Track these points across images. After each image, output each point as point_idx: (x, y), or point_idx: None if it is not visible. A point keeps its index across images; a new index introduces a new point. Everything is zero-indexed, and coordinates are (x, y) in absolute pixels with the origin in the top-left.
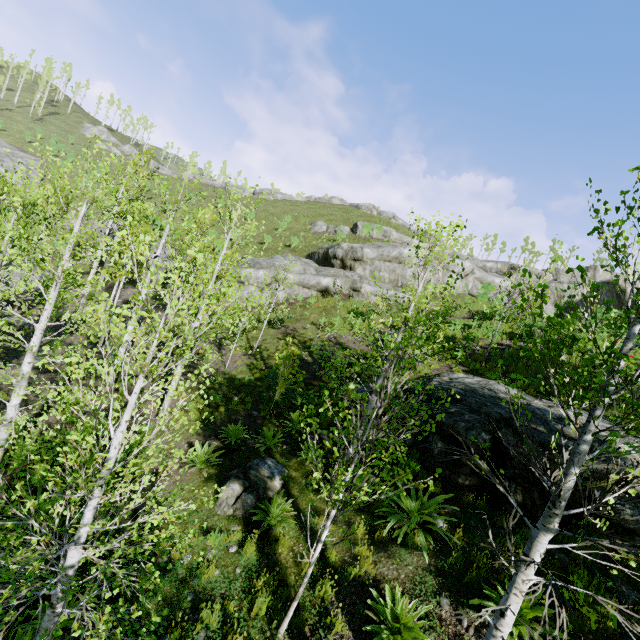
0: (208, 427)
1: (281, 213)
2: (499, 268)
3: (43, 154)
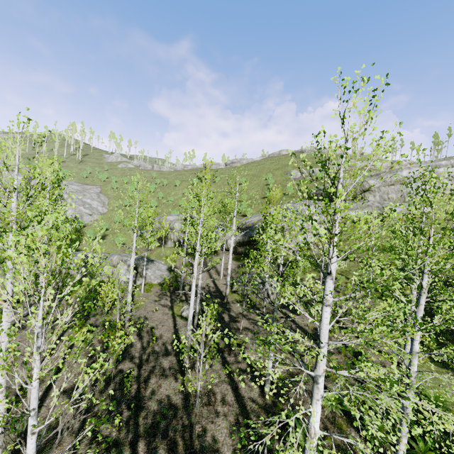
0: (448, 365)
1: (259, 173)
2: (453, 163)
3: (97, 182)
